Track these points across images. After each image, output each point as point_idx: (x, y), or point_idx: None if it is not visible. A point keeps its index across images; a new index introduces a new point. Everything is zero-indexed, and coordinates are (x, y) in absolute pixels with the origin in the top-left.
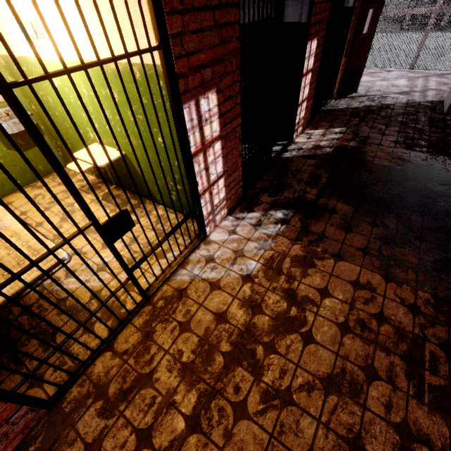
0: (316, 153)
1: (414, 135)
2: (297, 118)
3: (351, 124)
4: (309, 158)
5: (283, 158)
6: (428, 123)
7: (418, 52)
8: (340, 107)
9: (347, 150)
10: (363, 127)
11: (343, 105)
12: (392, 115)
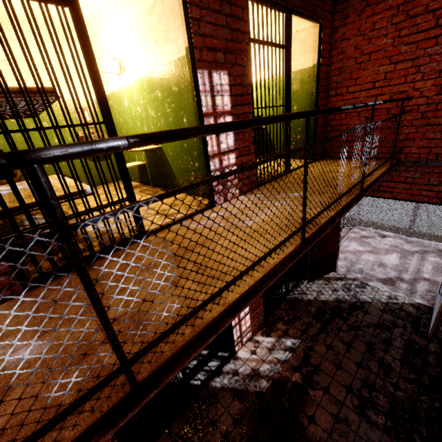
0: (248, 387)
1: (375, 379)
2: (235, 335)
3: (309, 333)
4: (236, 398)
5: (210, 389)
6: (402, 354)
7: (412, 223)
8: (309, 296)
9: (284, 391)
10: (319, 344)
11: (313, 292)
12: (361, 326)
